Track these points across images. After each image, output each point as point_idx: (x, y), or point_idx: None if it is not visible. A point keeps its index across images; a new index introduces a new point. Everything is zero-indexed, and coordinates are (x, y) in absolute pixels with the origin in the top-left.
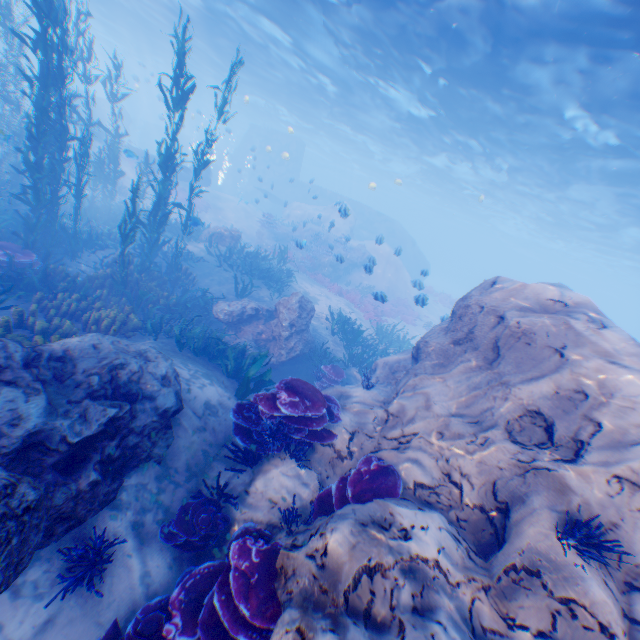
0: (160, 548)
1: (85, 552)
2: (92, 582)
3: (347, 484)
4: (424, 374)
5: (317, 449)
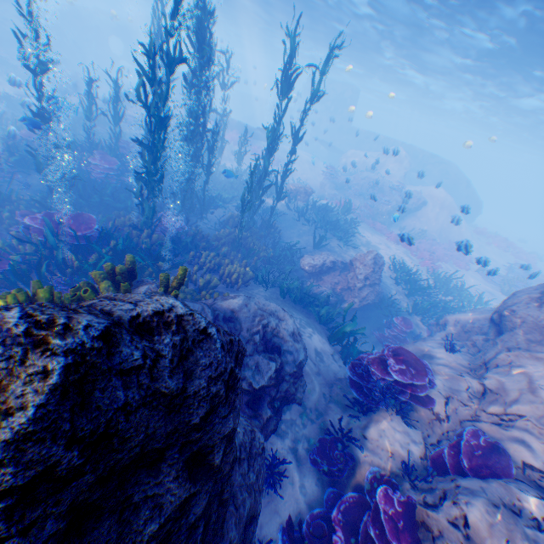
0: (308, 469)
1: (270, 466)
2: (275, 487)
3: (461, 455)
4: (519, 350)
5: (414, 407)
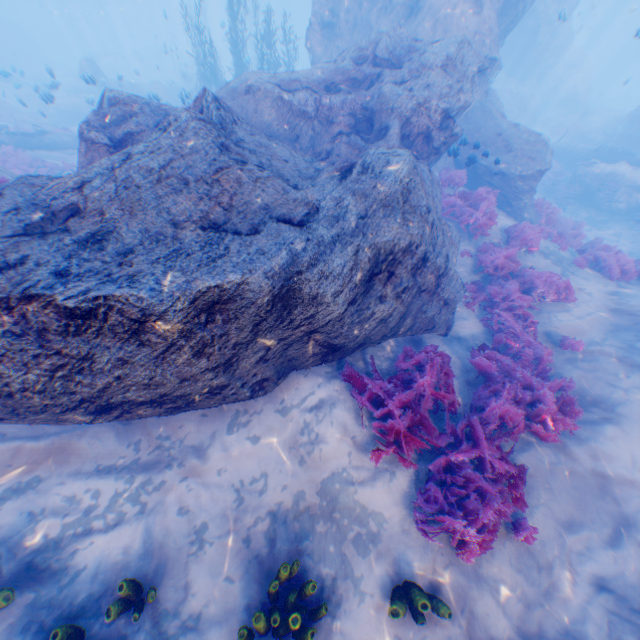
0: None
1: None
2: None
3: None
4: None
5: None
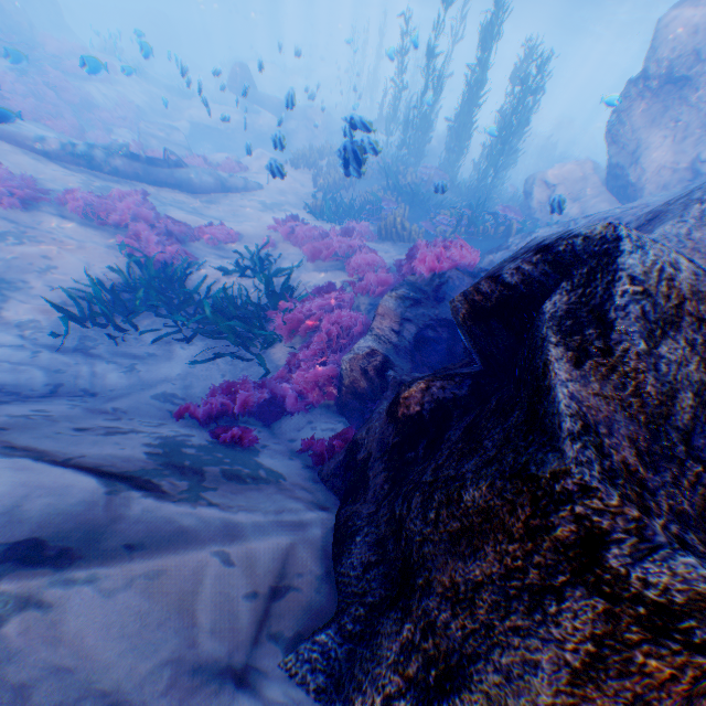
0: None
1: None
2: None
3: None
4: None
5: None
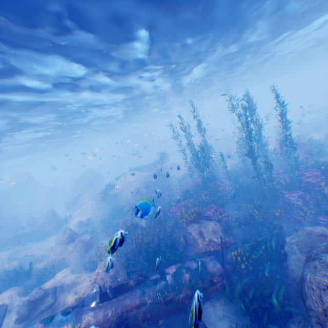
0: None
1: None
2: None
3: None
4: None
5: None
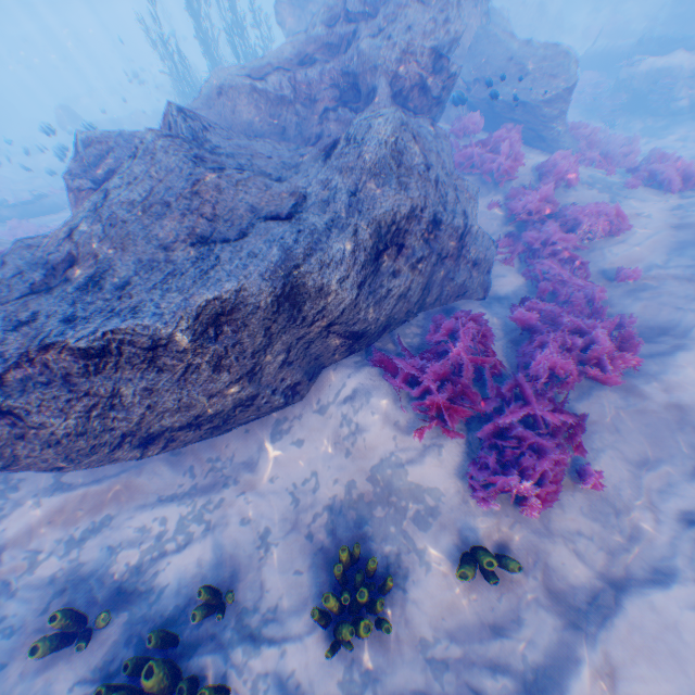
0: None
1: None
2: None
3: None
4: None
5: None
